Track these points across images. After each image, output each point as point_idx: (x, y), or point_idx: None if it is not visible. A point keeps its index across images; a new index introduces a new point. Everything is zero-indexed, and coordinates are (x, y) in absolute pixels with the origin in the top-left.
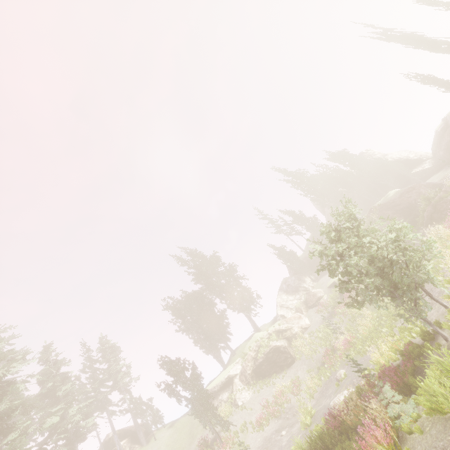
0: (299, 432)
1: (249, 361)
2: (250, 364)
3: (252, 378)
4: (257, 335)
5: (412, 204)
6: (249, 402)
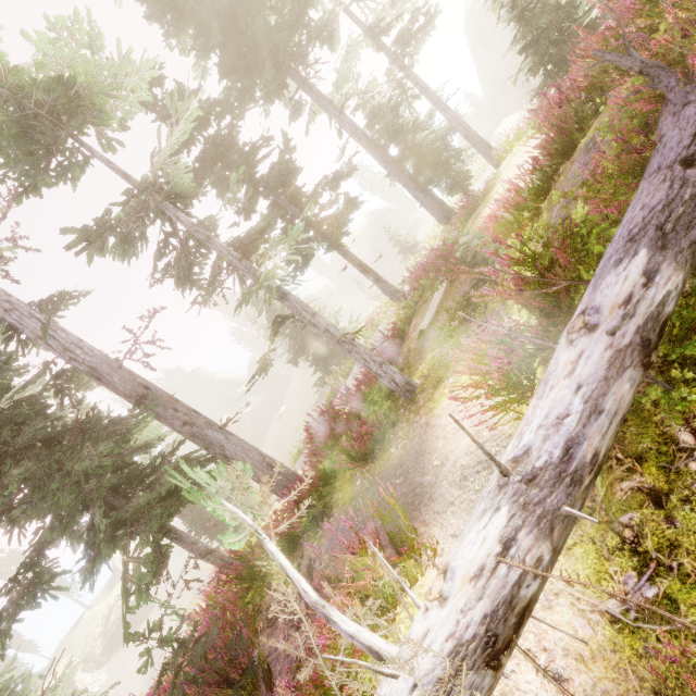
0: (185, 634)
1: (97, 640)
2: (99, 642)
3: (104, 656)
4: (95, 610)
5: (240, 430)
6: (109, 679)
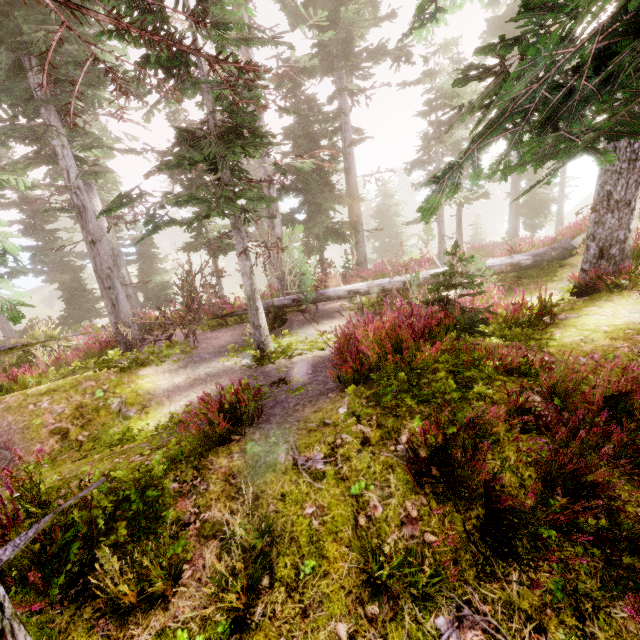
0: None
1: None
2: None
3: None
4: None
5: None
6: None
